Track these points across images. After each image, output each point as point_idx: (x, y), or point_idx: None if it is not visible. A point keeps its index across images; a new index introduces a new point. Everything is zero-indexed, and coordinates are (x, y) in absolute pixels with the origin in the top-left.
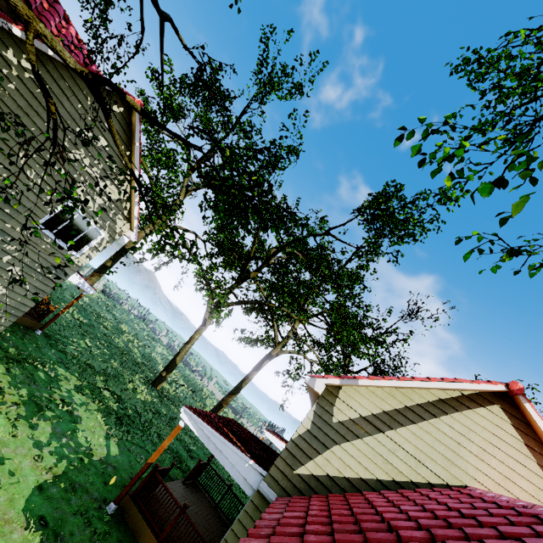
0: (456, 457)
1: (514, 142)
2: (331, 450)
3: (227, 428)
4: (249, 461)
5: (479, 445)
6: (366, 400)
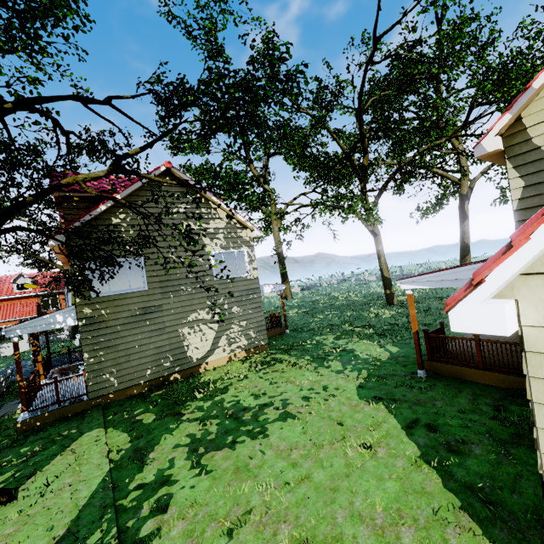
0: None
1: None
2: None
3: None
4: None
5: None
6: None
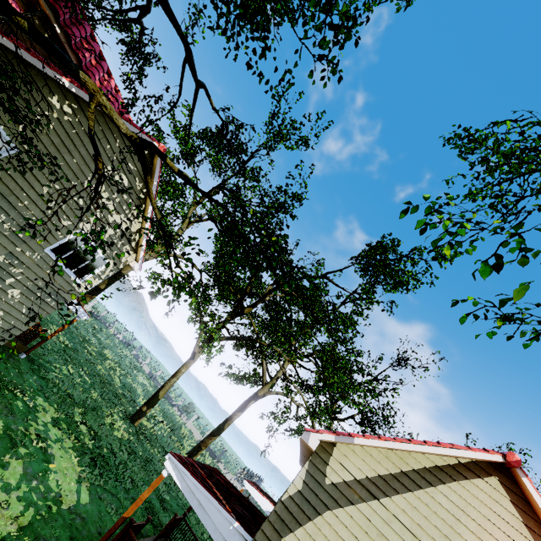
0: (454, 534)
1: (503, 214)
2: (322, 516)
3: (211, 481)
4: (233, 523)
5: (478, 521)
6: (361, 460)
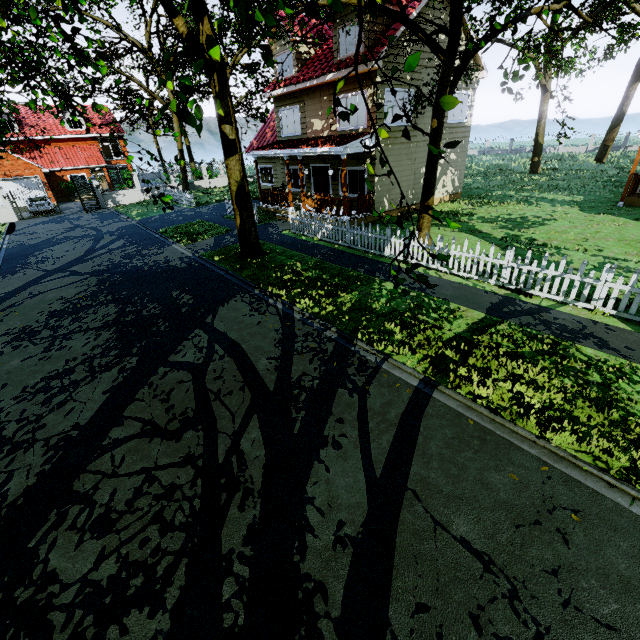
0: None
1: None
2: None
3: None
4: None
5: None
6: None
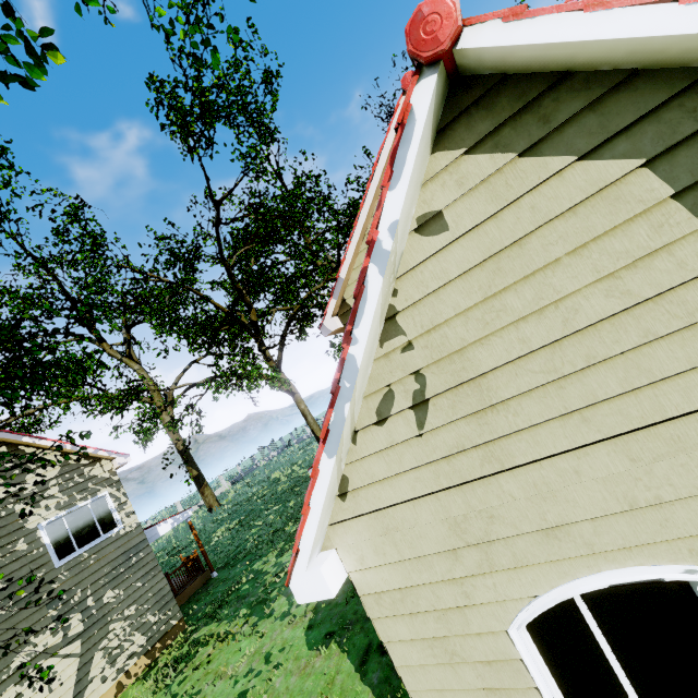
0: None
1: None
2: None
3: None
4: None
5: None
6: None
